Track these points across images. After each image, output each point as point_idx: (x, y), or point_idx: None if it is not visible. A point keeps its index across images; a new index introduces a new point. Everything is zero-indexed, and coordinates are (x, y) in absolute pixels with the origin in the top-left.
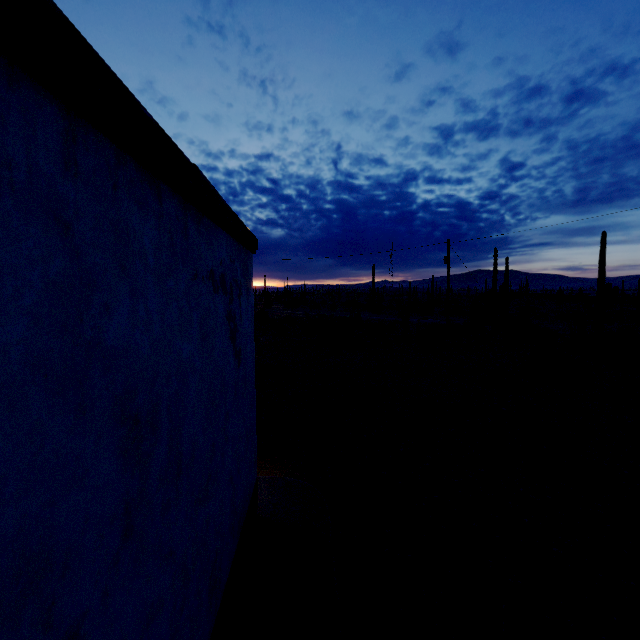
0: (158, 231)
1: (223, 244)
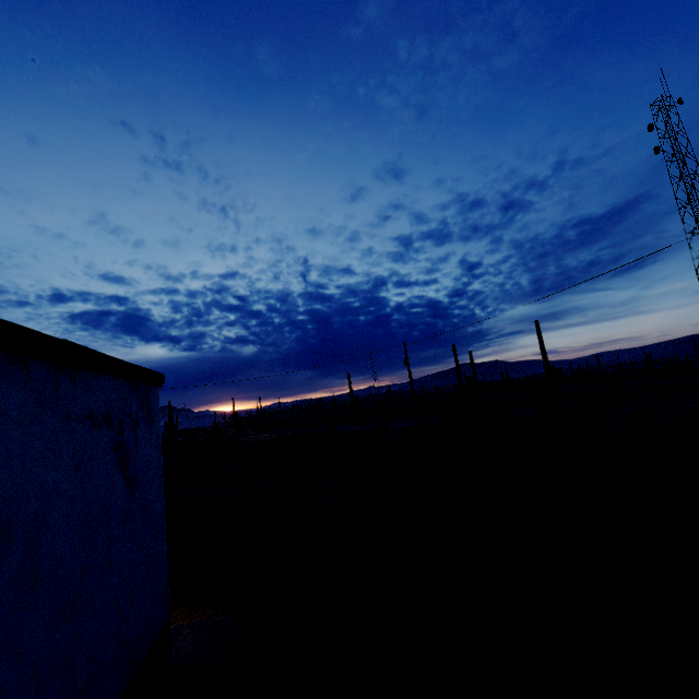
0: (24, 392)
1: (109, 387)
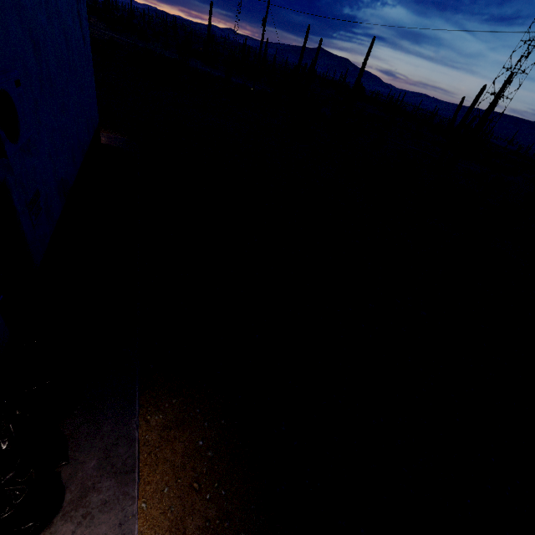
0: None
1: None
